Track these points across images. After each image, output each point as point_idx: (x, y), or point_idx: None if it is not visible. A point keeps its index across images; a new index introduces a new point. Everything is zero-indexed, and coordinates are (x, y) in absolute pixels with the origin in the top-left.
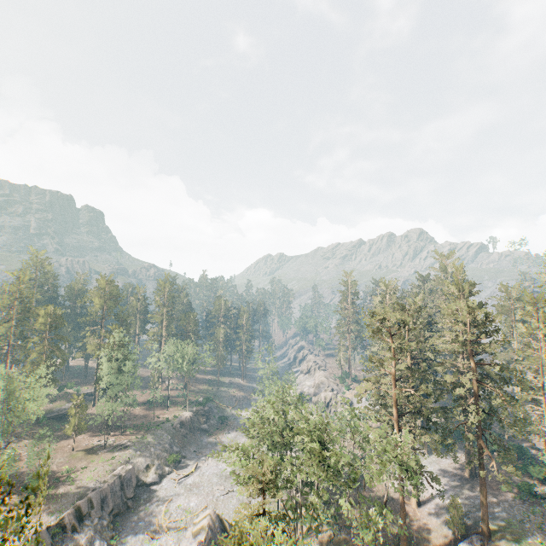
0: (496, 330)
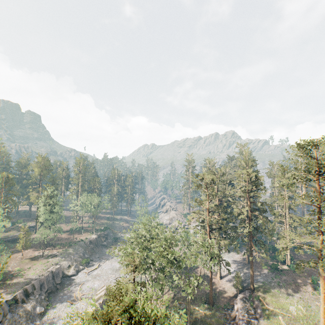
0: (261, 184)
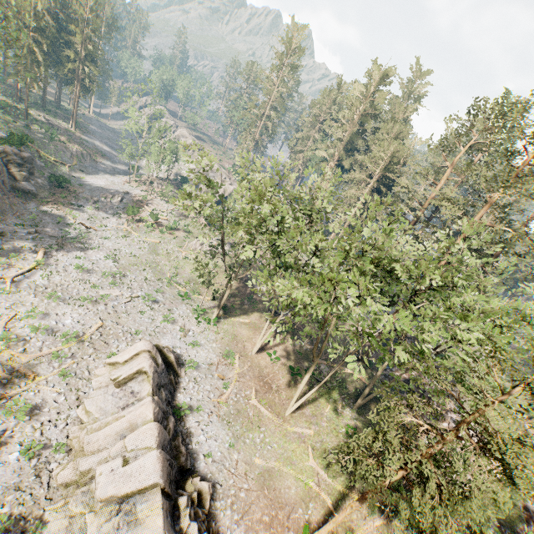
0: None
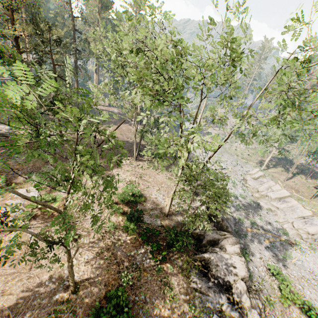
0: None
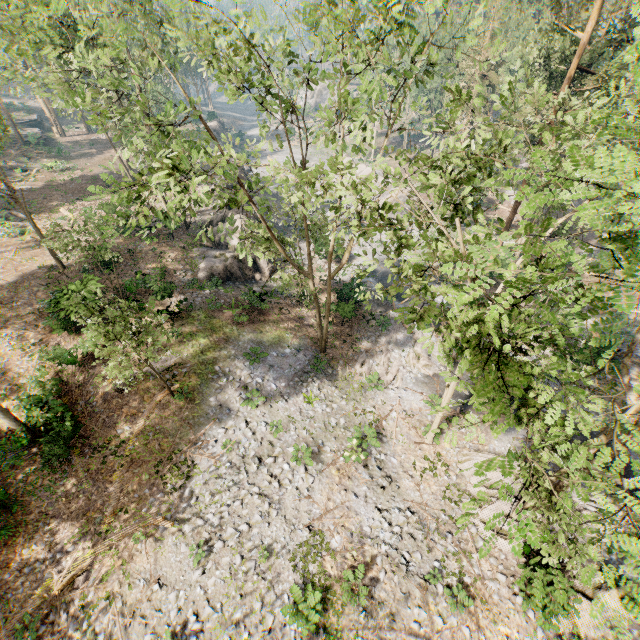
0: None
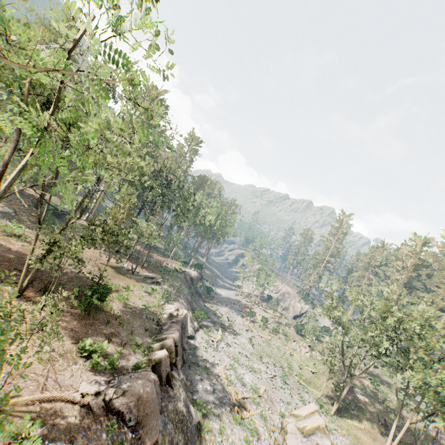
0: None
